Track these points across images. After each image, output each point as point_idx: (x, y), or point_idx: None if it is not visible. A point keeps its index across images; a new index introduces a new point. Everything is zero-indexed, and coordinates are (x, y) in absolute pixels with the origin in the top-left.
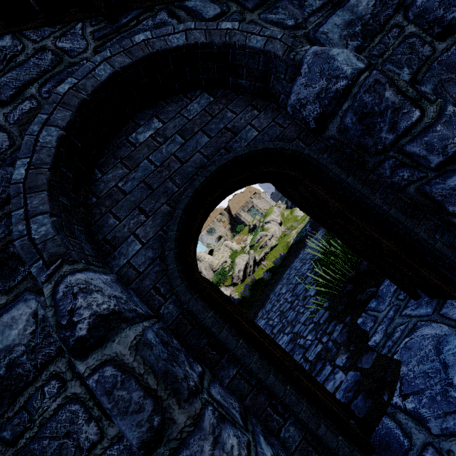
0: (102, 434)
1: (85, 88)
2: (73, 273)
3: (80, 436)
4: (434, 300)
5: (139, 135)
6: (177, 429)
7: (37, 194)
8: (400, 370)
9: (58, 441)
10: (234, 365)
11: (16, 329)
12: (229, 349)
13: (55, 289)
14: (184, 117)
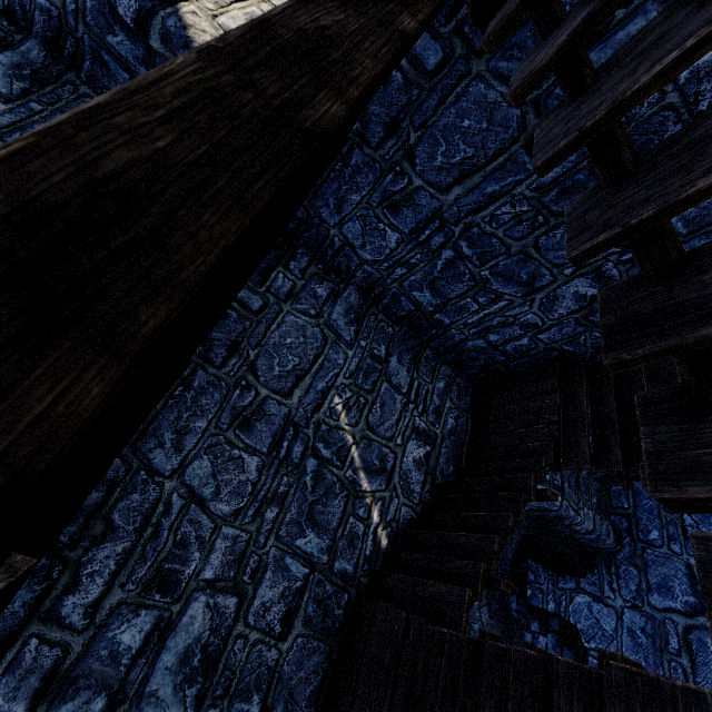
0: None
1: None
2: None
3: None
4: (573, 577)
5: None
6: None
7: None
8: (578, 626)
9: None
10: None
11: None
12: None
13: None
14: None
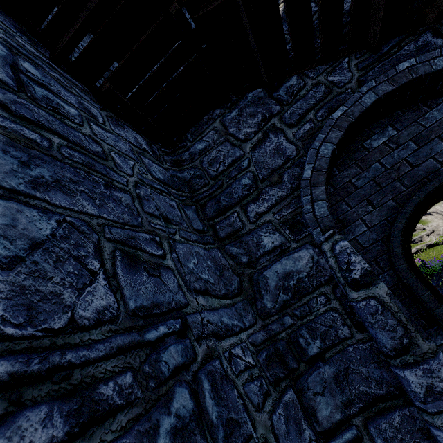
0: (352, 335)
1: (353, 114)
2: (343, 240)
3: (338, 330)
4: None
5: (373, 142)
6: (420, 351)
7: (318, 187)
8: None
9: (325, 327)
10: (442, 337)
11: (302, 263)
12: (442, 324)
13: (333, 247)
14: (420, 125)
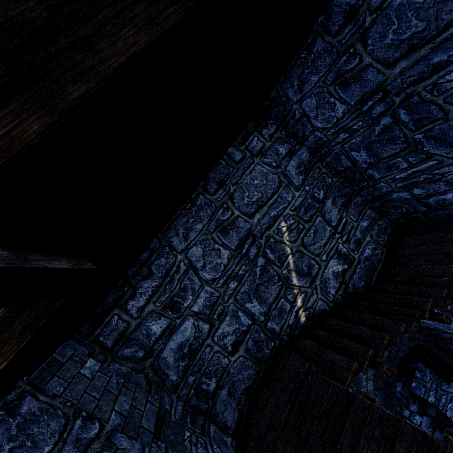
0: None
1: None
2: None
3: None
4: None
5: None
6: None
7: None
8: (452, 420)
9: None
10: None
11: None
12: None
13: None
14: None
